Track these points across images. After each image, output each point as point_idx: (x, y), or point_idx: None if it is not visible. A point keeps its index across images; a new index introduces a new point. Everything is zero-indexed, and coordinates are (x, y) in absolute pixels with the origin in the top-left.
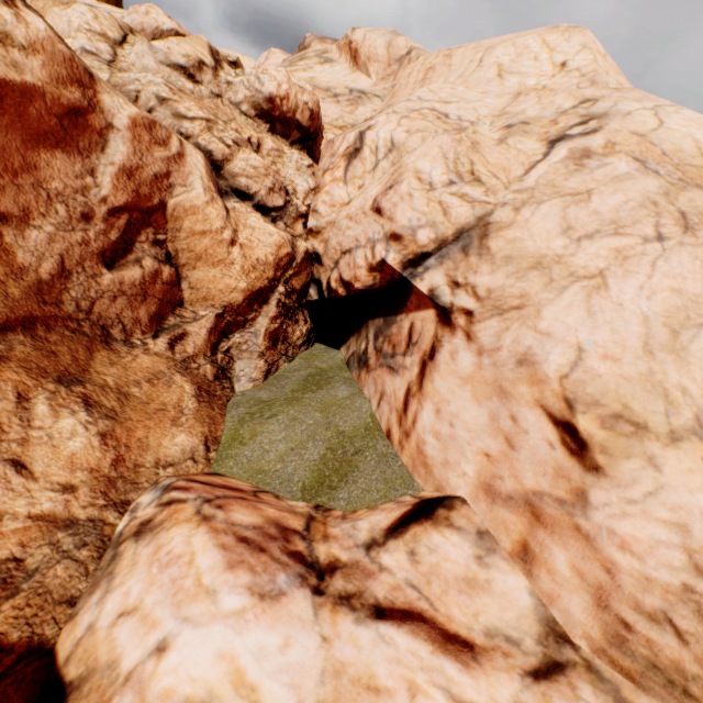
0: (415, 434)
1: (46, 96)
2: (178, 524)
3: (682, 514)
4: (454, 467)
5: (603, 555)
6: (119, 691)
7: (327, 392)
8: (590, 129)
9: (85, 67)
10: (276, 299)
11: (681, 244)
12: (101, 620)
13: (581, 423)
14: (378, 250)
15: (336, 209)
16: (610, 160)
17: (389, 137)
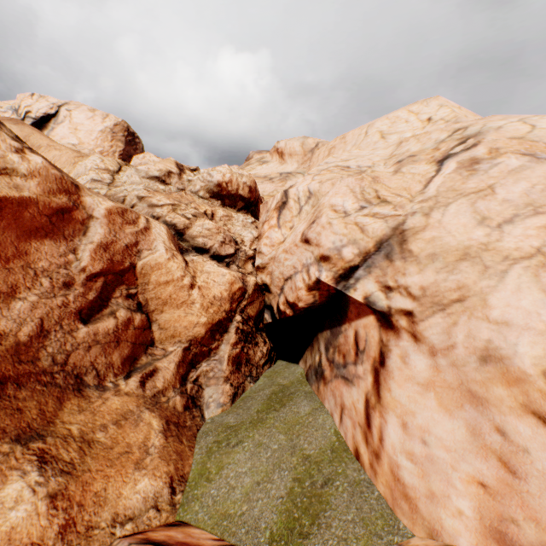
0: (385, 455)
1: (39, 203)
2: None
3: None
4: (443, 501)
5: None
6: None
7: (290, 409)
8: (469, 144)
9: (72, 181)
10: (234, 327)
11: None
12: None
13: None
14: (312, 272)
15: (275, 247)
16: (499, 160)
17: (306, 189)
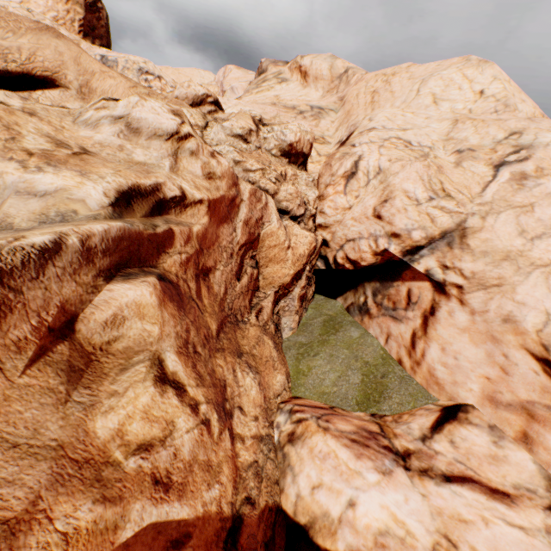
0: (425, 363)
1: (225, 198)
2: (314, 434)
3: None
4: (461, 385)
5: None
6: (338, 527)
7: (344, 334)
8: (522, 157)
9: (236, 174)
10: (305, 275)
11: None
12: (302, 491)
13: None
14: (381, 243)
15: (339, 211)
16: (541, 181)
17: (376, 165)
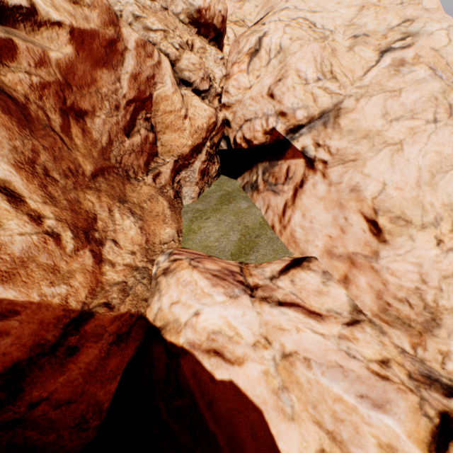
0: (290, 227)
1: (99, 35)
2: (183, 269)
3: (420, 259)
4: (311, 243)
5: (382, 278)
6: (183, 328)
7: (235, 205)
8: (406, 44)
9: (114, 12)
10: (205, 150)
11: (446, 125)
12: (163, 306)
13: (380, 221)
14: (270, 122)
15: (241, 91)
16: (415, 69)
17: (278, 43)
